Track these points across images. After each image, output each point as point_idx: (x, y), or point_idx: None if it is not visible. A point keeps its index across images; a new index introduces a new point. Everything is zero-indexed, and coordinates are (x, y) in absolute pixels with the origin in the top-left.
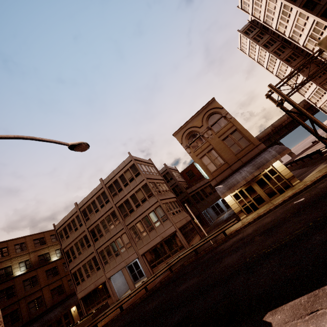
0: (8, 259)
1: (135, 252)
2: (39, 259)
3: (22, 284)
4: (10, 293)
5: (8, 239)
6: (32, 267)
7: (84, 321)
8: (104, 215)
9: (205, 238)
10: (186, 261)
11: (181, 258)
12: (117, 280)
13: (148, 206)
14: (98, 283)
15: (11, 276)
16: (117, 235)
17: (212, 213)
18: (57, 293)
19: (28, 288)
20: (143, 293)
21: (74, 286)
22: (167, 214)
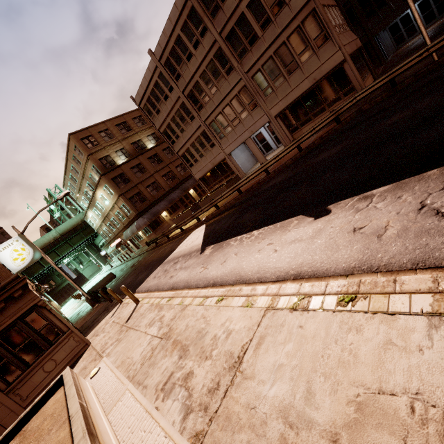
0: (102, 148)
1: (264, 115)
2: (134, 148)
3: (131, 171)
4: (124, 179)
5: (88, 127)
6: (131, 156)
7: (217, 192)
8: (204, 62)
9: (427, 48)
10: (366, 104)
11: (358, 100)
12: (239, 156)
13: (289, 19)
14: (216, 161)
15: (116, 165)
16: (232, 94)
17: (387, 42)
18: (170, 179)
19: (139, 175)
20: (292, 155)
21: (188, 168)
22: (329, 27)
